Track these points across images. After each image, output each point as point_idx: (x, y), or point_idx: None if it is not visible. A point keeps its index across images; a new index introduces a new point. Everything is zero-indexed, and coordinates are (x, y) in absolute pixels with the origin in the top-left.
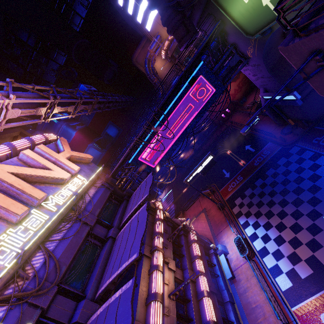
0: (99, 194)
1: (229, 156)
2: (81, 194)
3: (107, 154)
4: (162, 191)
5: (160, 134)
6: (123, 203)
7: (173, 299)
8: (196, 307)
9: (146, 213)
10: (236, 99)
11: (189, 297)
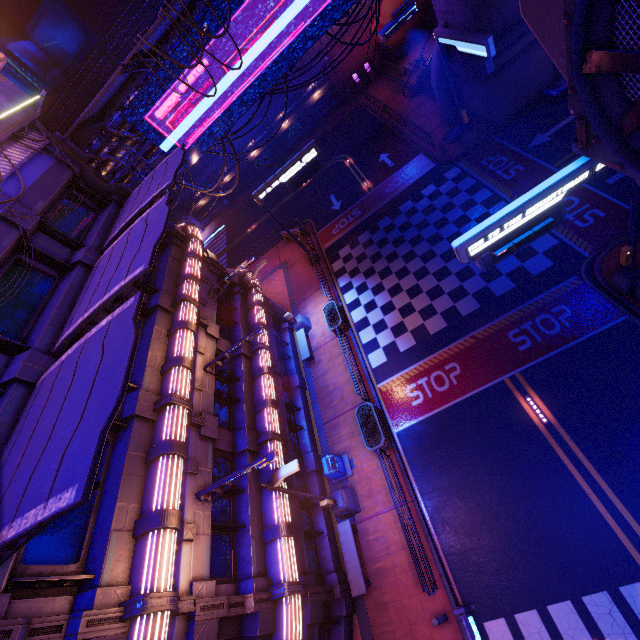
0: (39, 168)
1: (348, 169)
2: None
3: (51, 99)
4: (204, 226)
5: (208, 60)
6: (109, 208)
7: (211, 373)
8: (249, 387)
9: (165, 210)
10: (390, 44)
11: (238, 375)
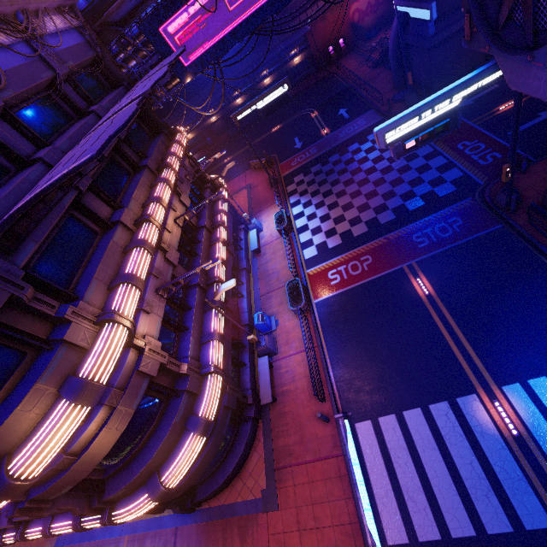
0: (72, 40)
1: (312, 119)
2: (37, 3)
3: None
4: None
5: None
6: (120, 89)
7: (179, 226)
8: (206, 249)
9: (166, 68)
10: (363, 26)
11: (199, 240)
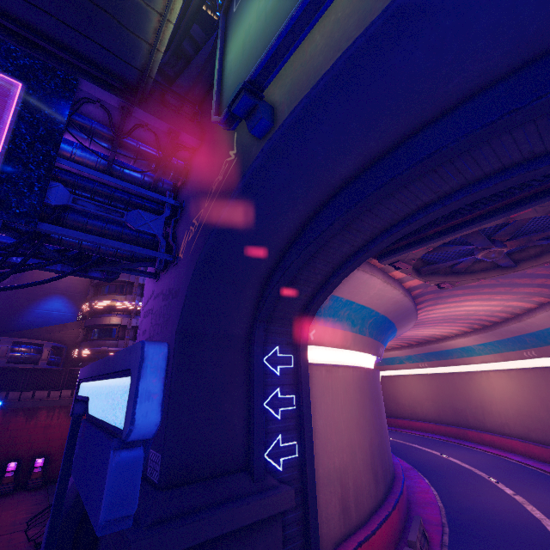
0: None
1: None
2: None
3: None
4: None
5: None
6: None
7: None
8: None
9: None
10: None
11: None
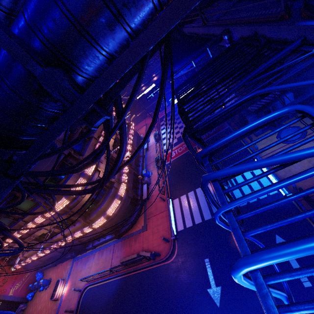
0: None
1: None
2: None
3: None
4: None
5: None
6: None
7: (113, 139)
8: None
9: None
10: None
11: None
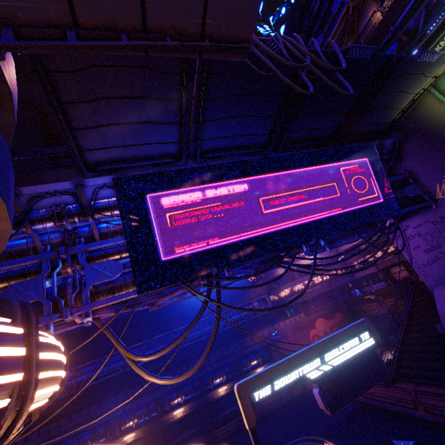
0: None
1: None
2: None
3: None
4: None
5: (247, 187)
6: None
7: None
8: None
9: None
10: None
11: None
